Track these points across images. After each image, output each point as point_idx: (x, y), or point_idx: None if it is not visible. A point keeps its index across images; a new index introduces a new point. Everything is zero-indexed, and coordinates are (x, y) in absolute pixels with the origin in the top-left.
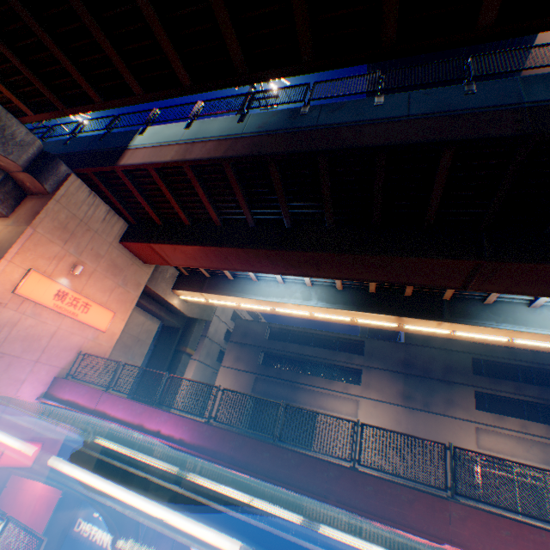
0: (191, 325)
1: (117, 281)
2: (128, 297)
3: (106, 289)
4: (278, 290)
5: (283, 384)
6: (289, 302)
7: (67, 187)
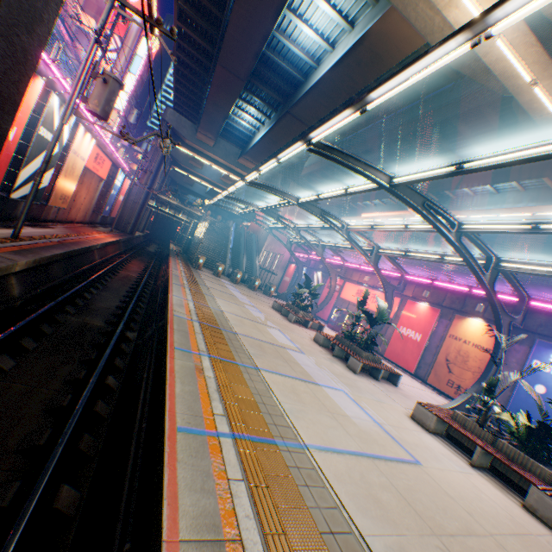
0: (353, 237)
1: (310, 216)
2: (315, 222)
3: (306, 219)
4: (372, 211)
5: None
6: (375, 215)
7: (290, 187)
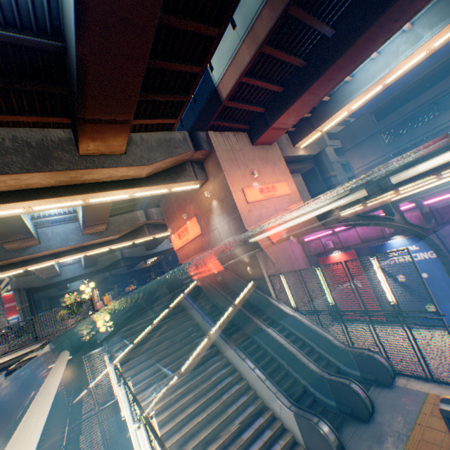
0: (318, 160)
1: (270, 166)
2: (282, 170)
3: (270, 174)
4: (378, 66)
5: (421, 141)
6: (398, 63)
7: (213, 141)
